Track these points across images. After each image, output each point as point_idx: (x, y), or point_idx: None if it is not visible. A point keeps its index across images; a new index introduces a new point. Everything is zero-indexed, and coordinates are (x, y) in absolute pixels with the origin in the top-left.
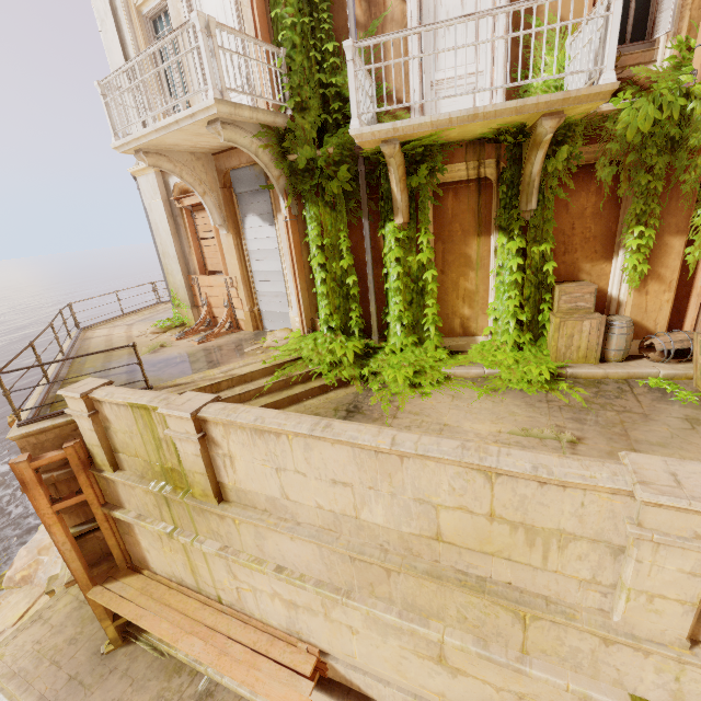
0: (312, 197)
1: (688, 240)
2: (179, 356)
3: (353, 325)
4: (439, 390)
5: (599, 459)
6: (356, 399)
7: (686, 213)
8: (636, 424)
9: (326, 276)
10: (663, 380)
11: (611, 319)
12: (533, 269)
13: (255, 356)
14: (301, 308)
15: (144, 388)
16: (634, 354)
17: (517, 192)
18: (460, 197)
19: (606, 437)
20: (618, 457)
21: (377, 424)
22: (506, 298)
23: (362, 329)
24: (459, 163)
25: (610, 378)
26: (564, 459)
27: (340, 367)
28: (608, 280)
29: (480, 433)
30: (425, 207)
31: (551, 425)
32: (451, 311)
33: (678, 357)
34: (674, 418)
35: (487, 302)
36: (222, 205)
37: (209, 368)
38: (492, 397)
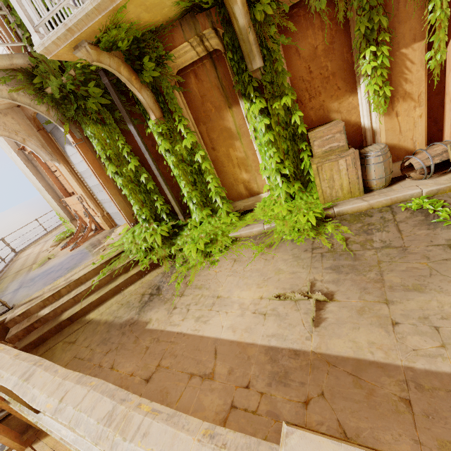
0: (83, 119)
1: (430, 44)
2: (53, 266)
3: (159, 213)
4: (226, 255)
5: (252, 441)
6: (161, 279)
7: (418, 14)
8: (394, 263)
9: (122, 181)
10: (426, 199)
11: (367, 150)
12: (283, 124)
13: (97, 256)
14: (119, 209)
15: (6, 309)
16: (399, 175)
17: (241, 54)
18: (201, 77)
19: (360, 287)
20: (368, 315)
21: (166, 306)
22: (268, 157)
23: (170, 212)
24: (182, 44)
25: (375, 207)
26: (204, 446)
27: (154, 251)
28: (358, 113)
29: (244, 302)
30: (172, 97)
31: (308, 281)
32: (233, 179)
33: (442, 168)
34: (434, 247)
35: (259, 164)
36: (45, 144)
37: (62, 276)
38: (266, 254)
